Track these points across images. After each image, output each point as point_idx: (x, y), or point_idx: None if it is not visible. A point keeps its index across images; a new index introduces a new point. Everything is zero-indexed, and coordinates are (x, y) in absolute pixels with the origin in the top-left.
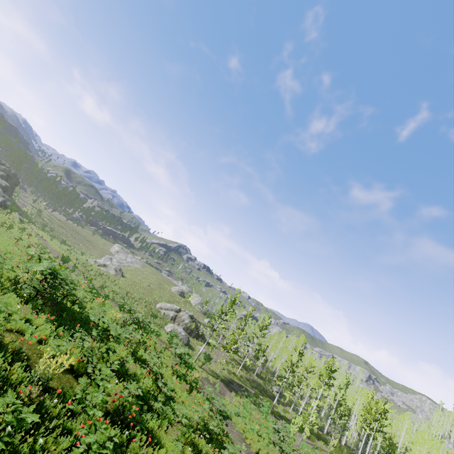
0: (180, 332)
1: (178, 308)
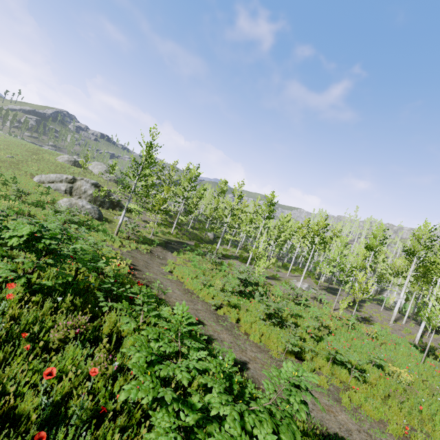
0: (83, 206)
1: (70, 177)
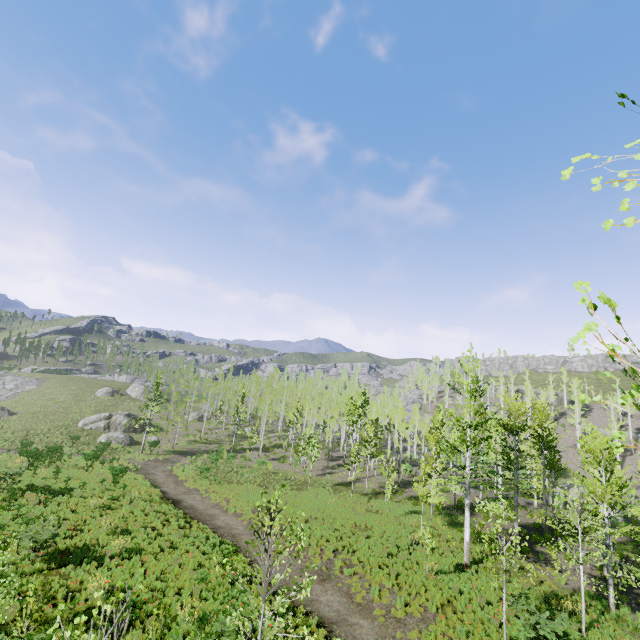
0: (117, 436)
1: (107, 414)
